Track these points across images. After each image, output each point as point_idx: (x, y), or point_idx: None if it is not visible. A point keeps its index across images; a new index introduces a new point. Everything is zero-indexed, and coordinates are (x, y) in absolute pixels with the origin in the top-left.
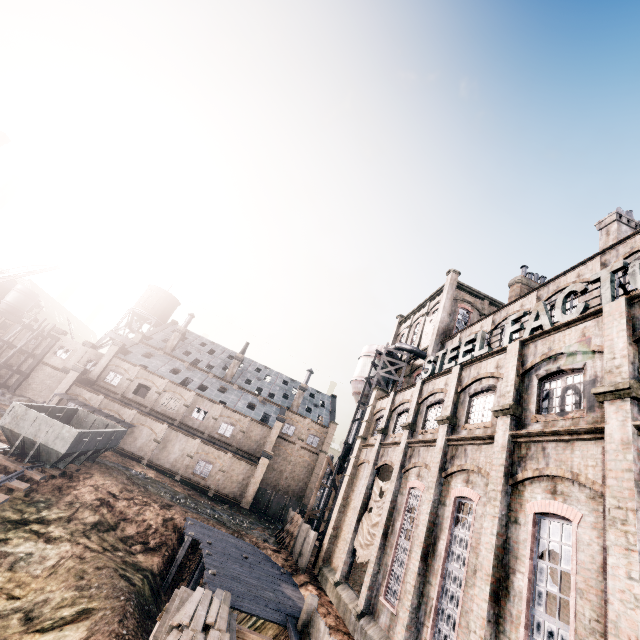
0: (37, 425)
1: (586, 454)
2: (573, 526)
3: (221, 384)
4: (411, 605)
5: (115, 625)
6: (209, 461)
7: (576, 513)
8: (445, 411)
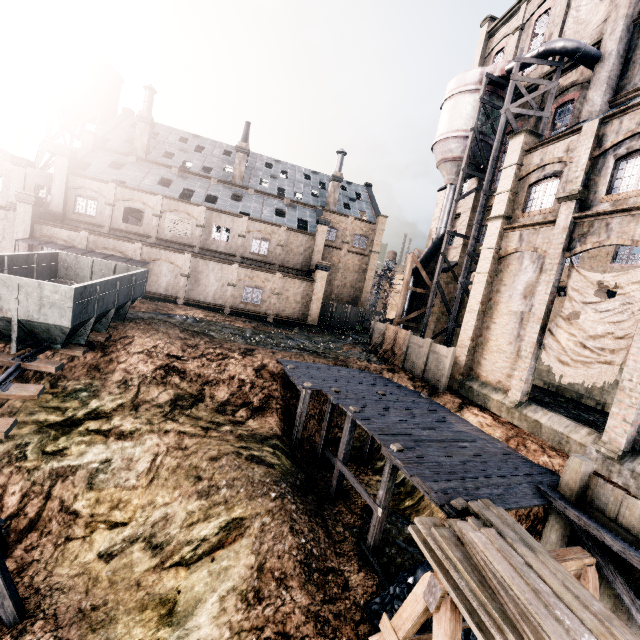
0: None
1: None
2: None
3: (232, 191)
4: None
5: (288, 540)
6: (256, 286)
7: None
8: None
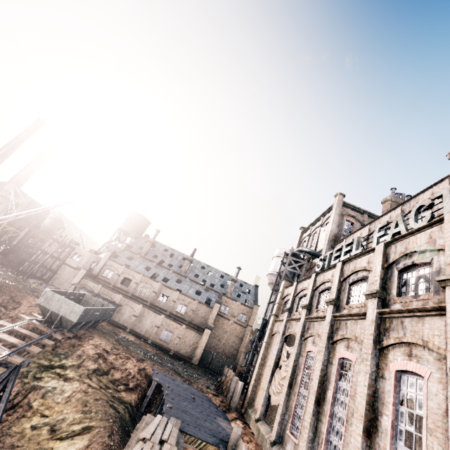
0: (59, 303)
1: (433, 326)
2: (424, 380)
3: (178, 277)
4: (308, 437)
5: (106, 438)
6: (170, 330)
7: (426, 371)
8: (331, 295)
